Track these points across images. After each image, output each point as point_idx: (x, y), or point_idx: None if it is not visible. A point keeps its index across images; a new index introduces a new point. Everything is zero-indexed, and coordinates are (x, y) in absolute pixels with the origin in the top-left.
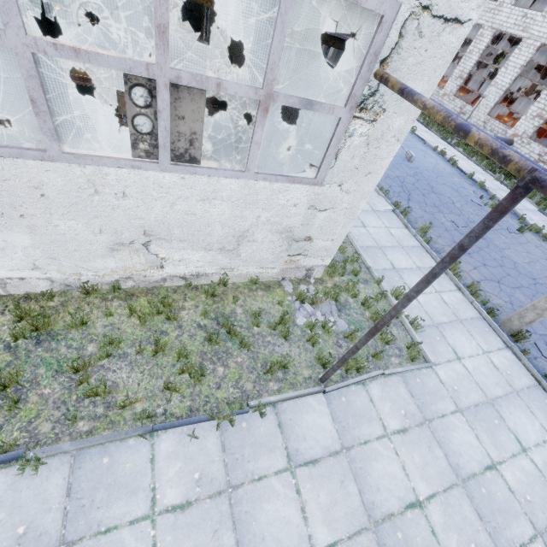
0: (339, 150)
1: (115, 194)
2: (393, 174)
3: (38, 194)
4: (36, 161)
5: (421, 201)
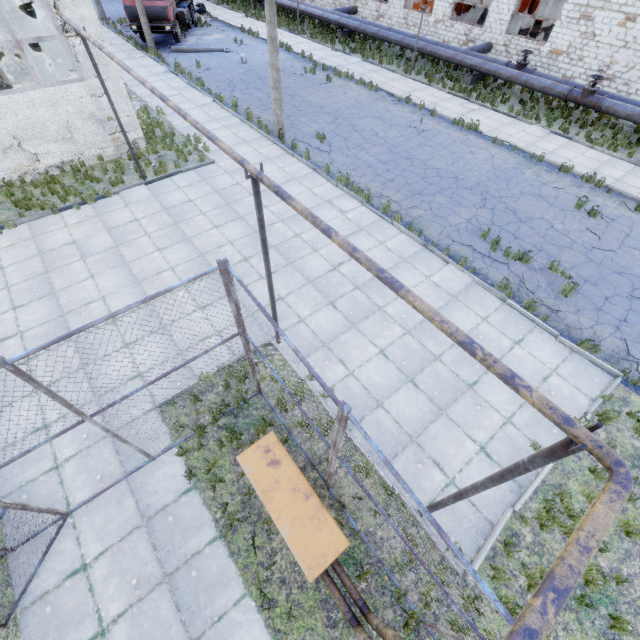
0: (76, 57)
1: None
2: (224, 78)
3: None
4: None
5: (244, 88)
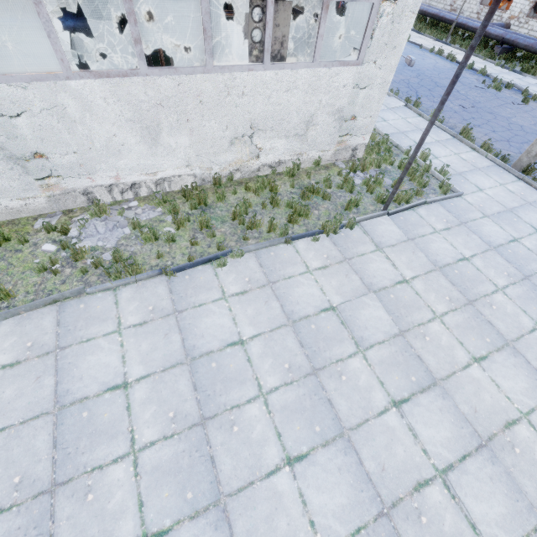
0: (374, 31)
1: (238, 94)
2: (398, 79)
3: (198, 101)
4: (201, 74)
5: (428, 95)
